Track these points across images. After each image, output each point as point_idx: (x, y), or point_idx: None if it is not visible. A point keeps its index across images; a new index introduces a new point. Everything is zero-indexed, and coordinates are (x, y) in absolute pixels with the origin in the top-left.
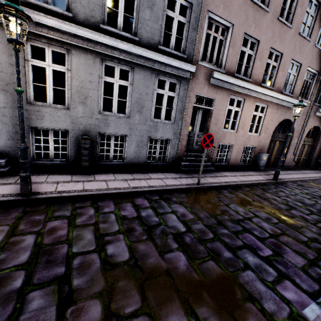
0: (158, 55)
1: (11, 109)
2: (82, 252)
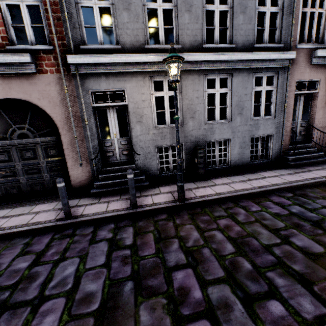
0: (256, 54)
1: (144, 135)
2: (272, 244)
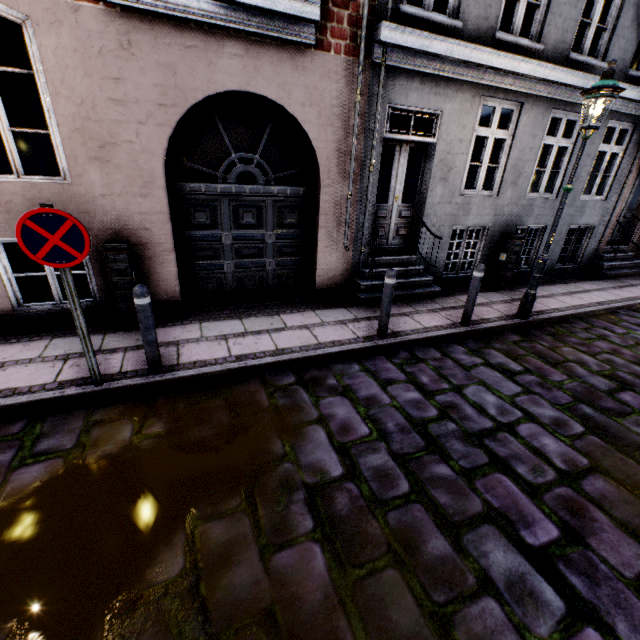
0: (630, 88)
1: (443, 204)
2: None
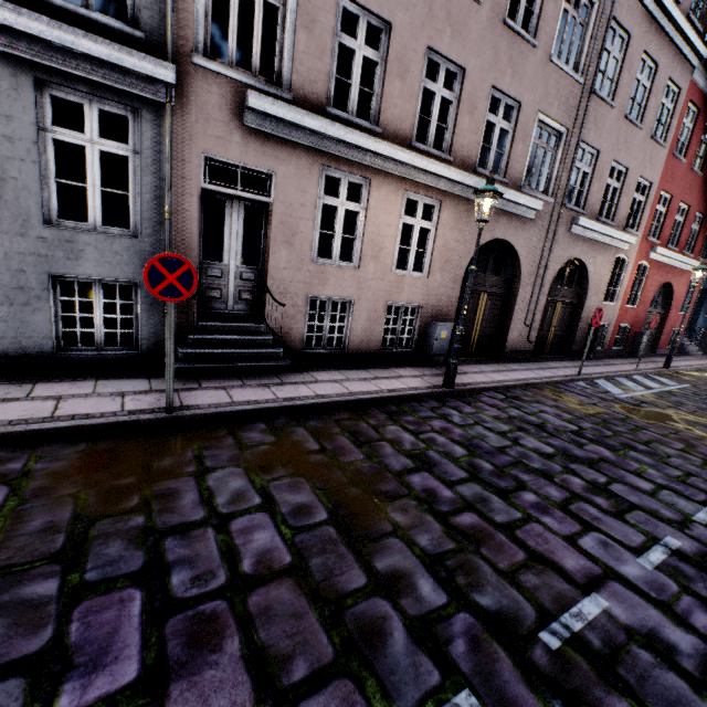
0: (14, 10)
1: None
2: None
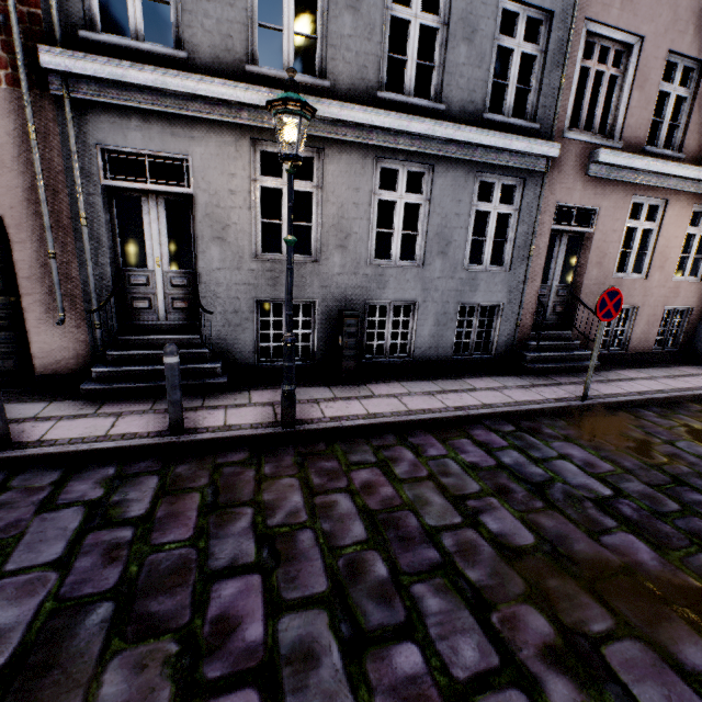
0: (485, 133)
1: (228, 270)
2: (445, 525)
